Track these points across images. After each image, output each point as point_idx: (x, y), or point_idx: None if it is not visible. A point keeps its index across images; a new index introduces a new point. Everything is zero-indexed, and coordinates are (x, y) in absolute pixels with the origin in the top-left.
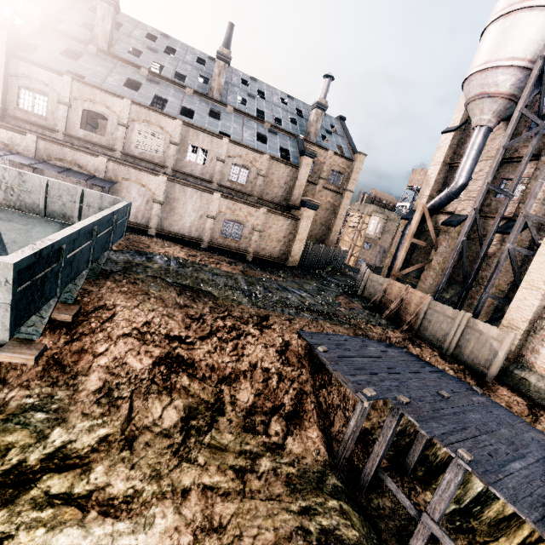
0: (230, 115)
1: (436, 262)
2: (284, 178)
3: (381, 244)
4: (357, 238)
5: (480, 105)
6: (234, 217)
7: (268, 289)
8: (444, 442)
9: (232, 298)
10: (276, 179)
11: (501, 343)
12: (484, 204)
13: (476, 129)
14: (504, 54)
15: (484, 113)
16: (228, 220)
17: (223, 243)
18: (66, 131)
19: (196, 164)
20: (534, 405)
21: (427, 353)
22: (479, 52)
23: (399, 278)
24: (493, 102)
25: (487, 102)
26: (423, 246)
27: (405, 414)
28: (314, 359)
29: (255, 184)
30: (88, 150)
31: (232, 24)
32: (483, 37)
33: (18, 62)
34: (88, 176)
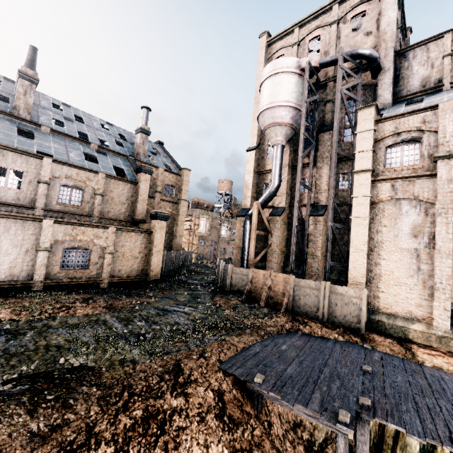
0: (47, 135)
1: (275, 245)
2: (125, 194)
3: (211, 239)
4: (193, 237)
5: (274, 130)
6: (77, 243)
7: (150, 320)
8: (436, 438)
9: (118, 359)
10: (116, 196)
11: (360, 299)
12: (290, 198)
13: (275, 146)
14: (281, 98)
15: (278, 136)
16: (68, 248)
17: (66, 276)
18: None
19: (6, 189)
20: (399, 341)
21: (316, 328)
22: (263, 96)
23: (254, 265)
24: (282, 129)
25: (278, 129)
26: (257, 235)
27: (384, 422)
28: (254, 397)
29: (94, 203)
30: None
31: (35, 47)
32: (263, 88)
33: None
34: None
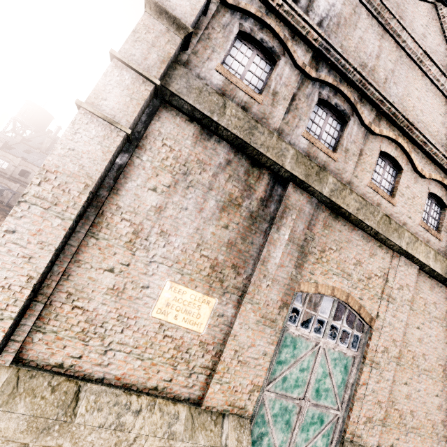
0: None
1: None
2: None
3: None
4: None
5: None
6: None
7: None
8: None
9: None
10: None
11: None
12: None
13: None
14: None
15: None
16: None
17: None
18: (12, 175)
19: None
20: None
21: None
22: None
23: None
24: None
25: None
26: None
27: None
28: None
29: None
30: (15, 182)
31: None
32: None
33: (3, 152)
34: (9, 189)
